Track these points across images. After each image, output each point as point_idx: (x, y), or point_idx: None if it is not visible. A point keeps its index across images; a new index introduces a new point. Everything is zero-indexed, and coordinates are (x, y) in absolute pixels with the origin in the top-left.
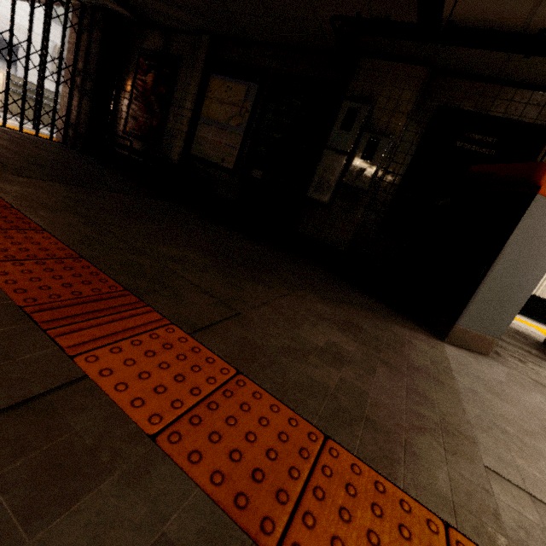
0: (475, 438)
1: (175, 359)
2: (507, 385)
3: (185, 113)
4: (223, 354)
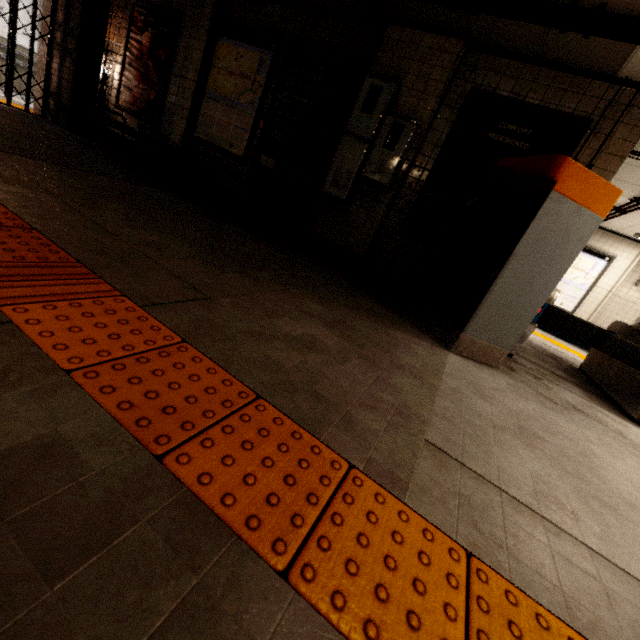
0: (431, 421)
1: (115, 323)
2: (502, 392)
3: (188, 85)
4: (174, 326)
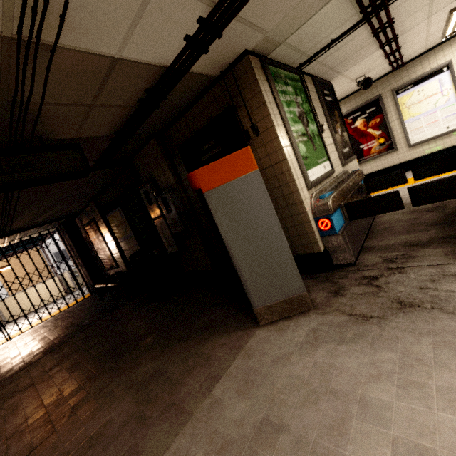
0: None
1: None
2: (286, 357)
3: (112, 244)
4: None
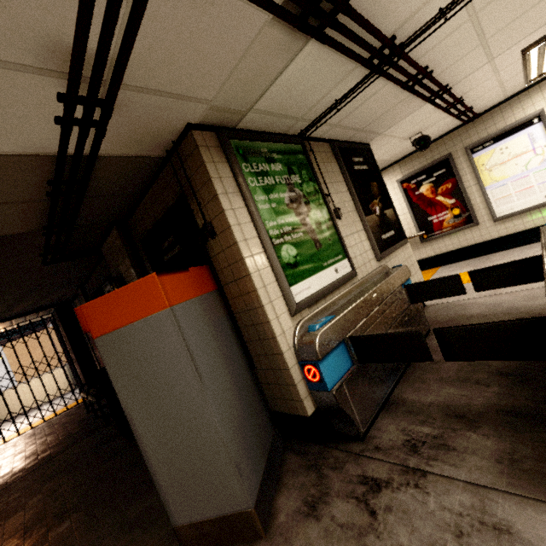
0: None
1: None
2: None
3: None
4: None
